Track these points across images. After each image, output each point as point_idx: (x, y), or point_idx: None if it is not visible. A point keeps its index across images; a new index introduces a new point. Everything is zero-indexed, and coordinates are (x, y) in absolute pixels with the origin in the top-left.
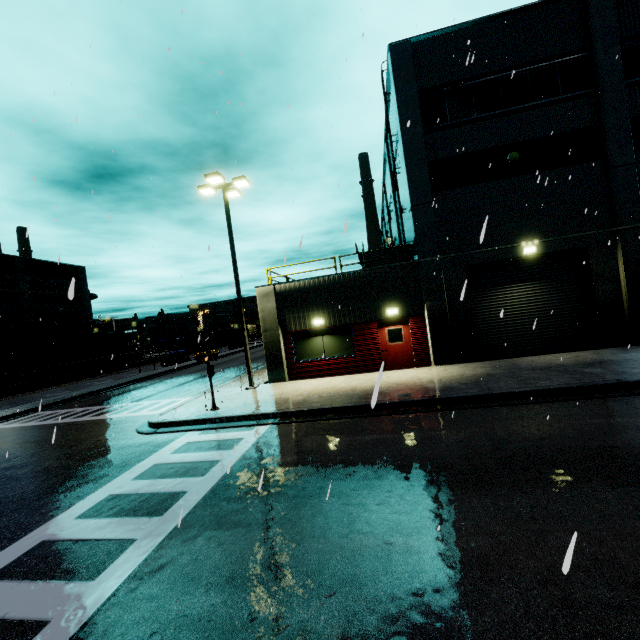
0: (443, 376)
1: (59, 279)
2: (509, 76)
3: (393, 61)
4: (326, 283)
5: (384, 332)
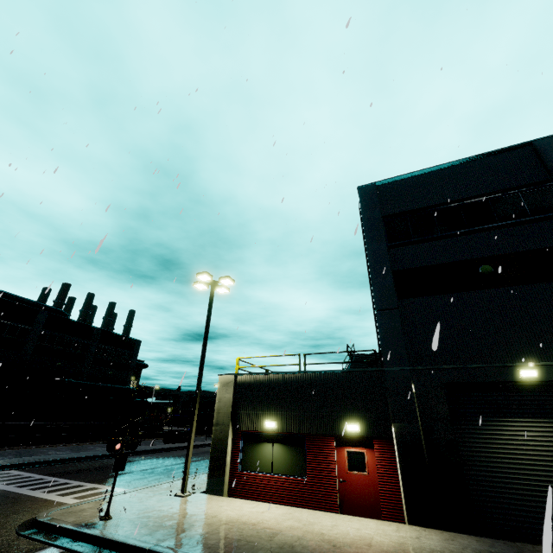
0: (405, 550)
1: (119, 348)
2: (470, 203)
3: (361, 197)
4: (285, 380)
5: (343, 453)
